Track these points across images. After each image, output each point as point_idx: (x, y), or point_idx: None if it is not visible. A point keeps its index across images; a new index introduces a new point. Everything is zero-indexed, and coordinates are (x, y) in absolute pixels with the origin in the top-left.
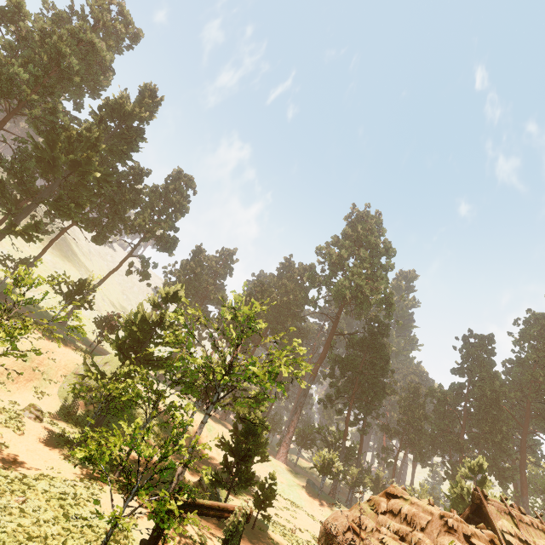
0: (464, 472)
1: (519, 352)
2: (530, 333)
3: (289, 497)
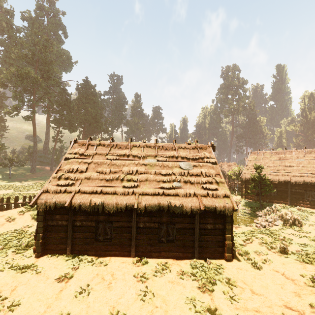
0: None
1: None
2: None
3: None
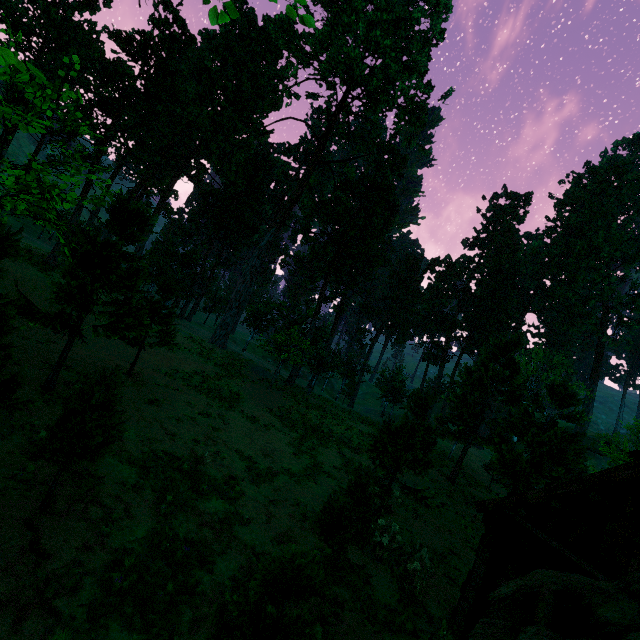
0: (490, 353)
1: (553, 219)
2: (578, 194)
3: (218, 394)
